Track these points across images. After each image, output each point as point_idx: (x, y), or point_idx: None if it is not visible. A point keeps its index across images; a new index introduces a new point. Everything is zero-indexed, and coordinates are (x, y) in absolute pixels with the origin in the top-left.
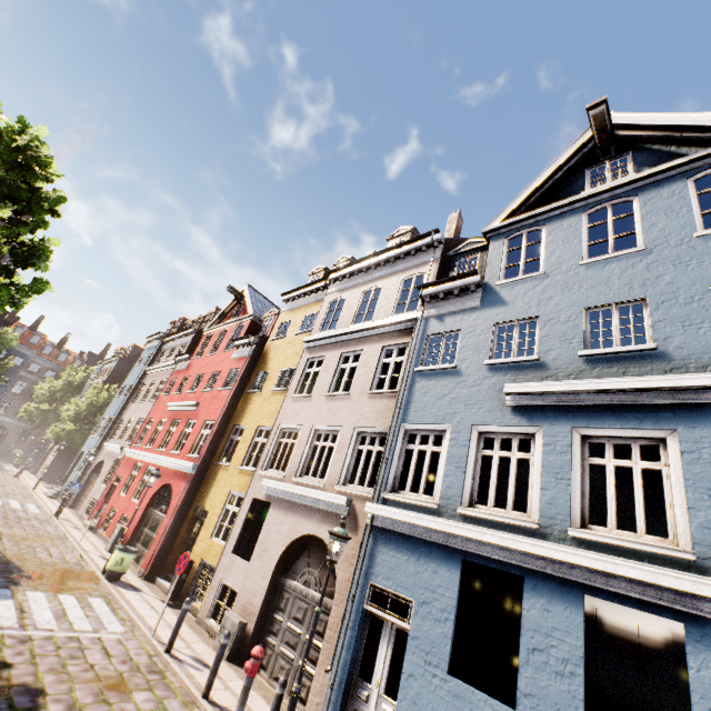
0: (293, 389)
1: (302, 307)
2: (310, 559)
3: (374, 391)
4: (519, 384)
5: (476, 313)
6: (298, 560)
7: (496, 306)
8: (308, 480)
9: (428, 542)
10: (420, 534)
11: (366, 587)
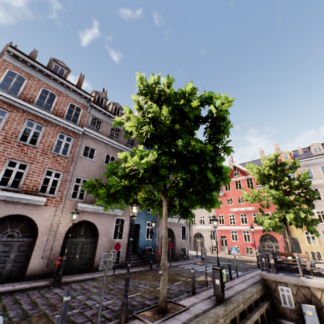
0: None
1: None
2: None
3: None
4: None
5: None
6: None
7: None
8: None
9: None
10: None
11: None
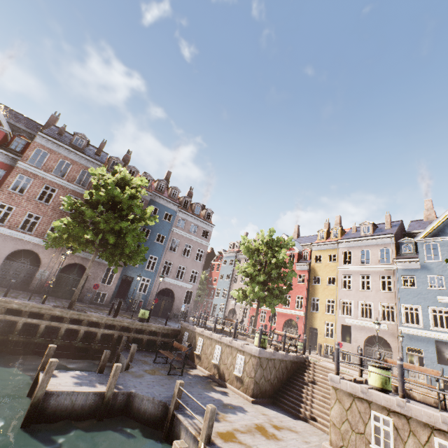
0: (340, 286)
1: (325, 250)
2: (375, 341)
3: (383, 291)
4: (441, 297)
5: (419, 271)
6: (370, 342)
7: (426, 269)
8: (365, 319)
9: (422, 336)
10: (419, 334)
11: (405, 347)
